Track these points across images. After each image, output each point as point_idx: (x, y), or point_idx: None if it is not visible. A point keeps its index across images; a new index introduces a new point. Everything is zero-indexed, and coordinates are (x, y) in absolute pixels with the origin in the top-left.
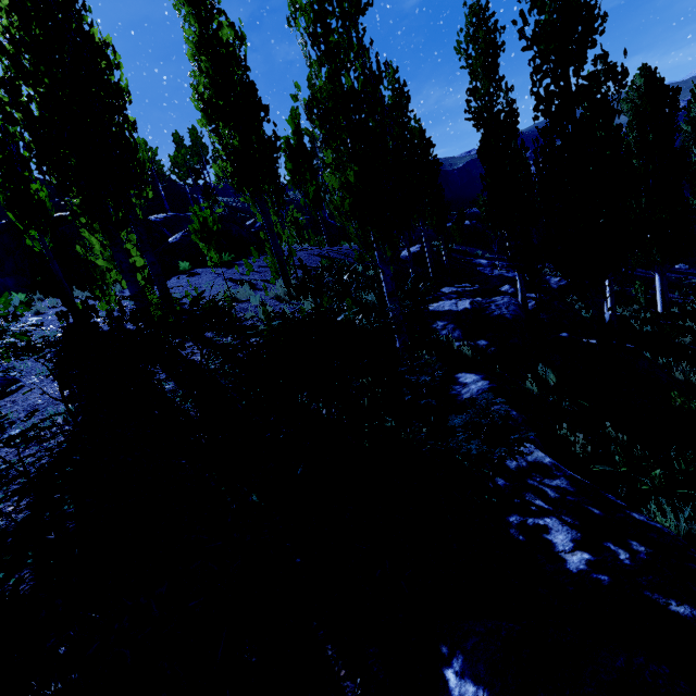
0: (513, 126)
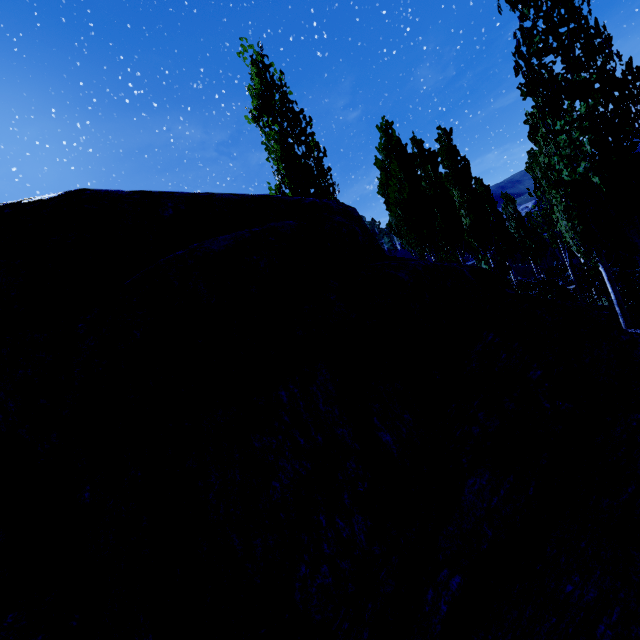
0: None
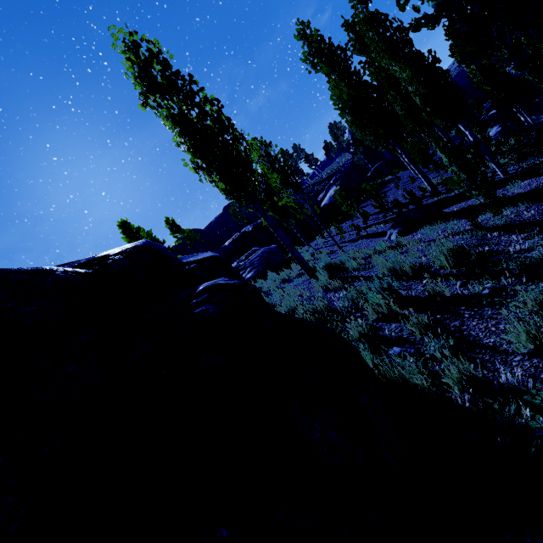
0: None
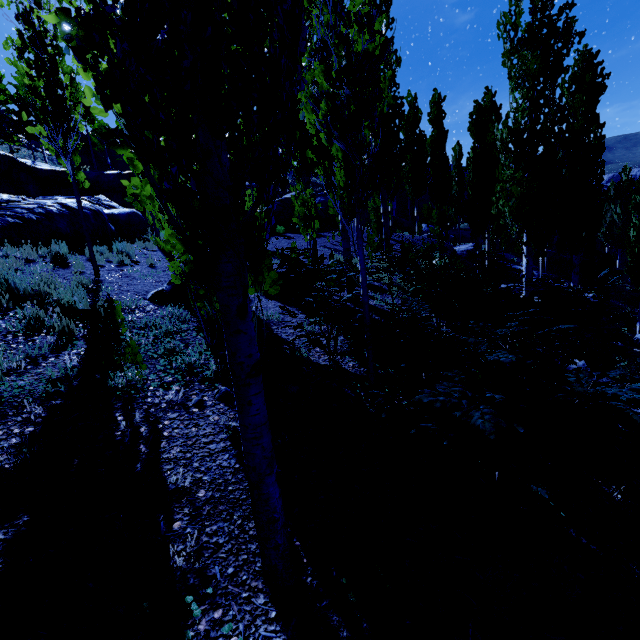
0: (598, 158)
